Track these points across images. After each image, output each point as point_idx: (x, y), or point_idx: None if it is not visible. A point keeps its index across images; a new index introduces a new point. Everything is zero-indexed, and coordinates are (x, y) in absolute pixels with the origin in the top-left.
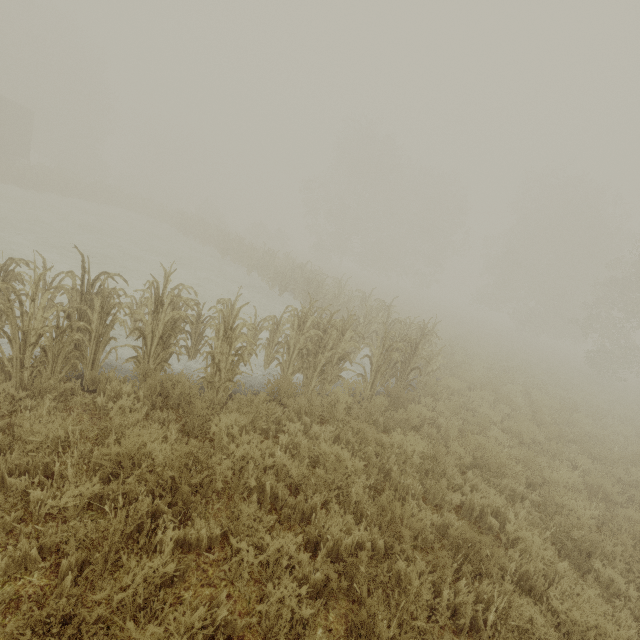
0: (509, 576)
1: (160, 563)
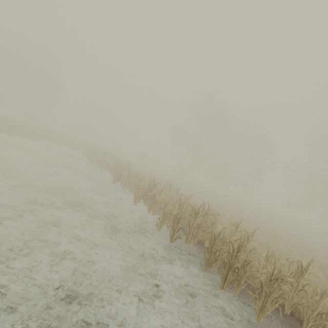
0: None
1: None
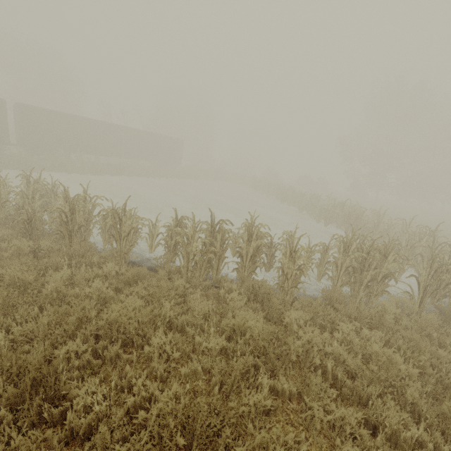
0: None
1: (262, 396)
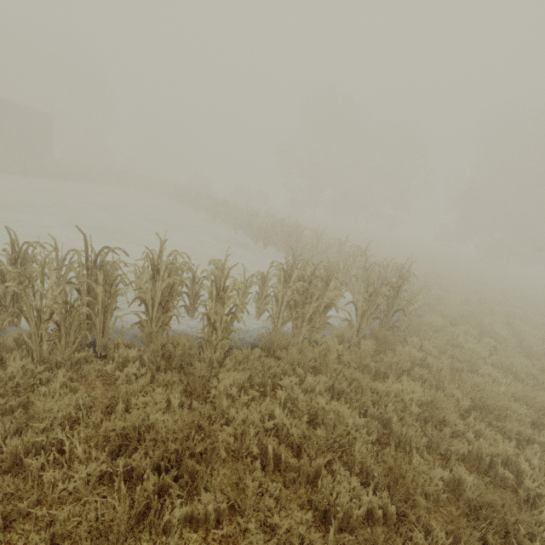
0: (539, 543)
1: None
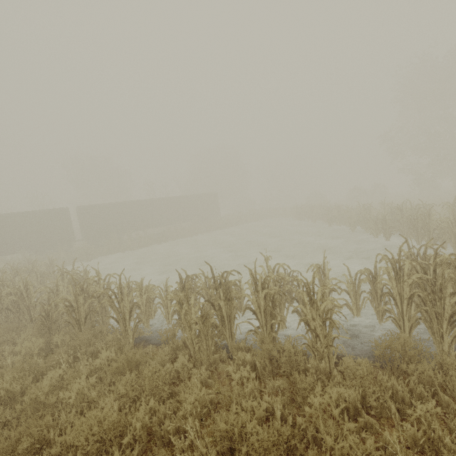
0: None
1: None
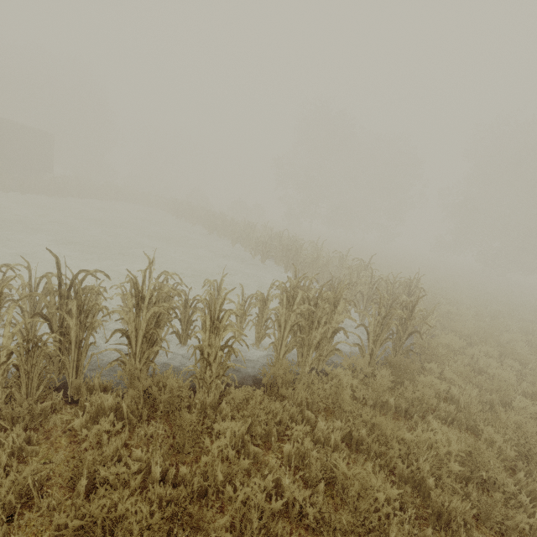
0: None
1: None
